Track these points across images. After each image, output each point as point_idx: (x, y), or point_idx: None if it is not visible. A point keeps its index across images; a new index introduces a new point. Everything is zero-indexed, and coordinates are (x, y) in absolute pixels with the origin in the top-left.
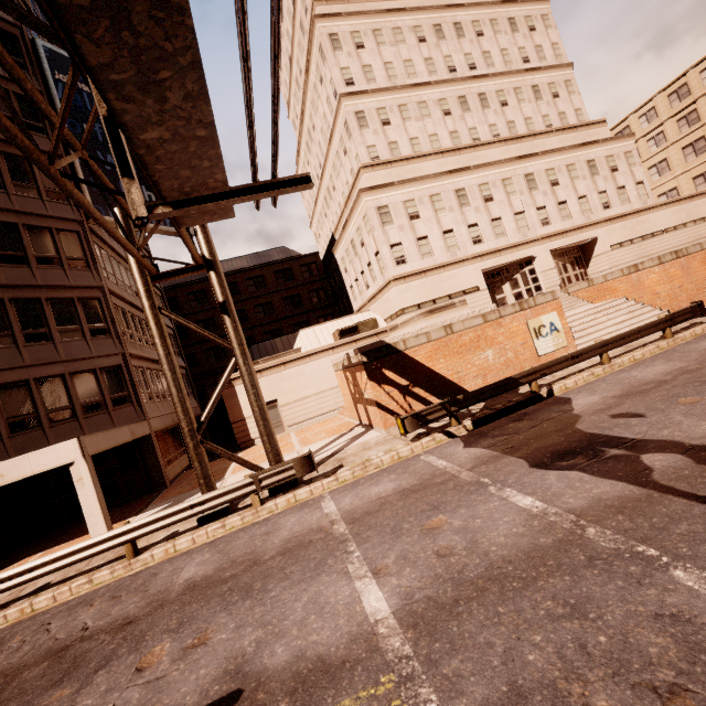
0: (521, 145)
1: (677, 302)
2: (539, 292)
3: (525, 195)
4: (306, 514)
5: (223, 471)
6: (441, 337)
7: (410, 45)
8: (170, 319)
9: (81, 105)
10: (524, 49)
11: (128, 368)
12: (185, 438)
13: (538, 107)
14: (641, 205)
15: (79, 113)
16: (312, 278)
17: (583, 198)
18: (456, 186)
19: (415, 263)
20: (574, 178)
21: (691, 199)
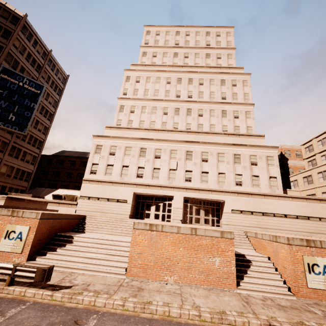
0: (197, 136)
1: (130, 265)
2: (169, 219)
3: (181, 161)
4: None
5: None
6: None
7: (162, 84)
8: (35, 166)
9: (4, 84)
10: (225, 93)
11: None
12: None
13: (222, 120)
14: (269, 191)
15: (1, 86)
16: None
17: (222, 173)
18: (142, 146)
19: (99, 175)
20: (220, 161)
21: (319, 201)
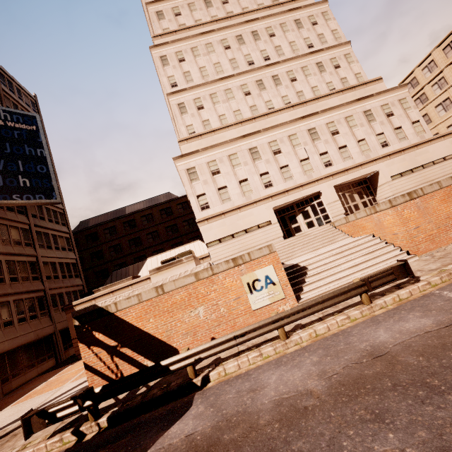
0: (306, 107)
1: (414, 244)
2: (328, 220)
3: (309, 145)
4: None
5: (22, 395)
6: (152, 297)
7: (219, 53)
8: (74, 252)
9: None
10: (308, 38)
11: None
12: None
13: (322, 77)
14: (419, 140)
15: None
16: (185, 212)
17: (362, 140)
18: (249, 146)
19: (216, 207)
20: (352, 126)
21: None
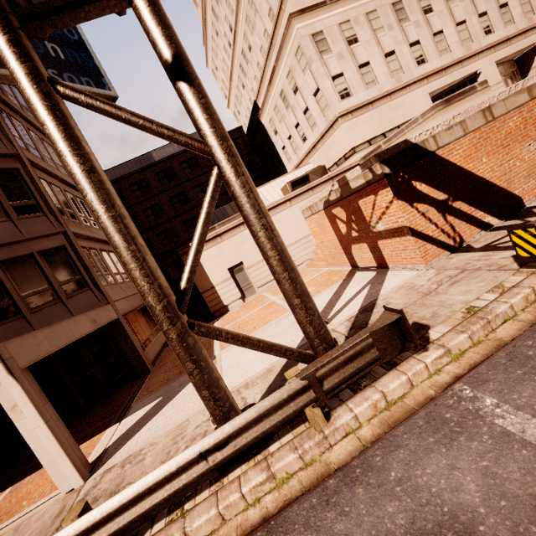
0: None
1: None
2: None
3: (465, 1)
4: (494, 464)
5: (208, 346)
6: (480, 126)
7: None
8: None
9: None
10: None
11: (74, 249)
12: (160, 324)
13: None
14: None
15: None
16: (240, 152)
17: None
18: None
19: (360, 94)
20: None
21: None
